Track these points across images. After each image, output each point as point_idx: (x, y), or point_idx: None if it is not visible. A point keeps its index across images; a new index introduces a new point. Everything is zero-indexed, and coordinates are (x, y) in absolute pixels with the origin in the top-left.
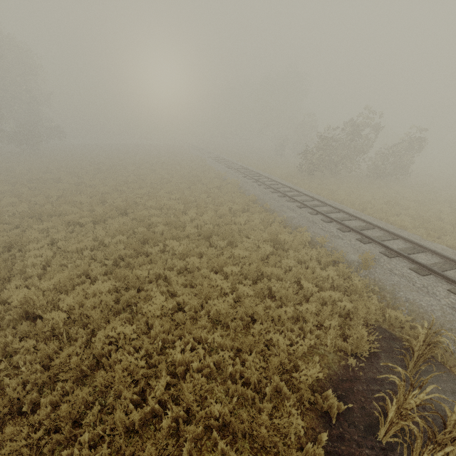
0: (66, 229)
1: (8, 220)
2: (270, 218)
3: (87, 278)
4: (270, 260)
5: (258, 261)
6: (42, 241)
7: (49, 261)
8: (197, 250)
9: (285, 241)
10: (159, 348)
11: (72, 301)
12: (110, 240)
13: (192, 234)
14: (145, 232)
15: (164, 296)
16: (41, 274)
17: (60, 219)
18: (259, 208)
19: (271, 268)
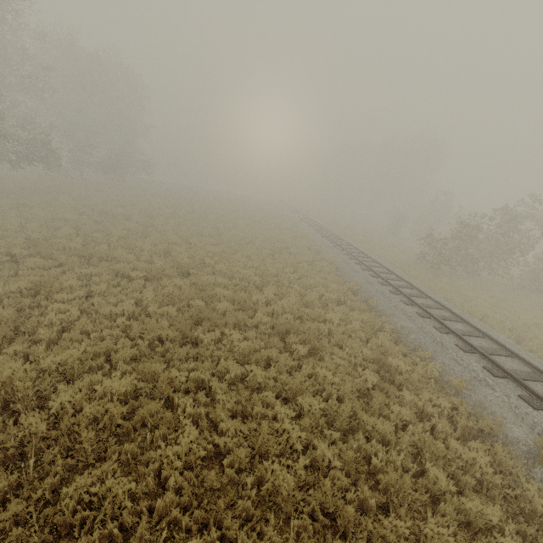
0: (112, 280)
1: (55, 254)
2: (375, 323)
3: (108, 359)
4: (373, 400)
5: (352, 393)
6: (76, 292)
7: (72, 321)
8: (265, 352)
9: (397, 369)
10: (162, 540)
11: (68, 400)
12: (155, 309)
13: (263, 325)
14: (202, 308)
15: (198, 430)
16: (55, 339)
17: (109, 265)
18: (362, 304)
19: (373, 419)
